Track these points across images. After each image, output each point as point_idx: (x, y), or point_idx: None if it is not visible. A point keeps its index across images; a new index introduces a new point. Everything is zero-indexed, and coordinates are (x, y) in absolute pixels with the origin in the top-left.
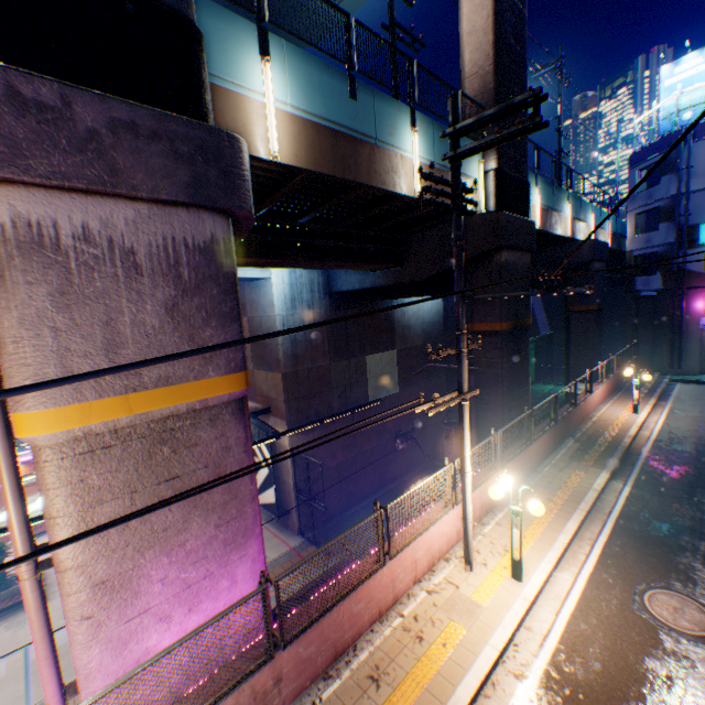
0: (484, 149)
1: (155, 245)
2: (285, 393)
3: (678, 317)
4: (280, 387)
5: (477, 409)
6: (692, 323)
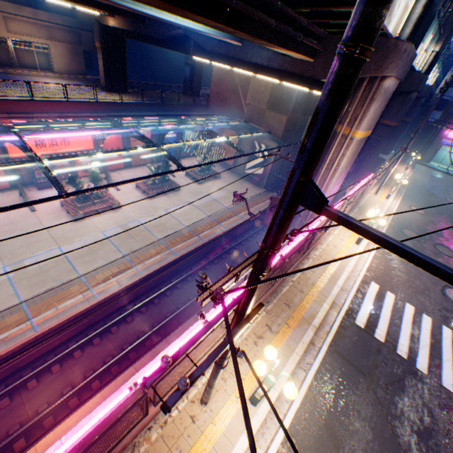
0: None
1: (390, 92)
2: (284, 128)
3: (434, 136)
4: (282, 124)
5: (363, 155)
6: (438, 140)
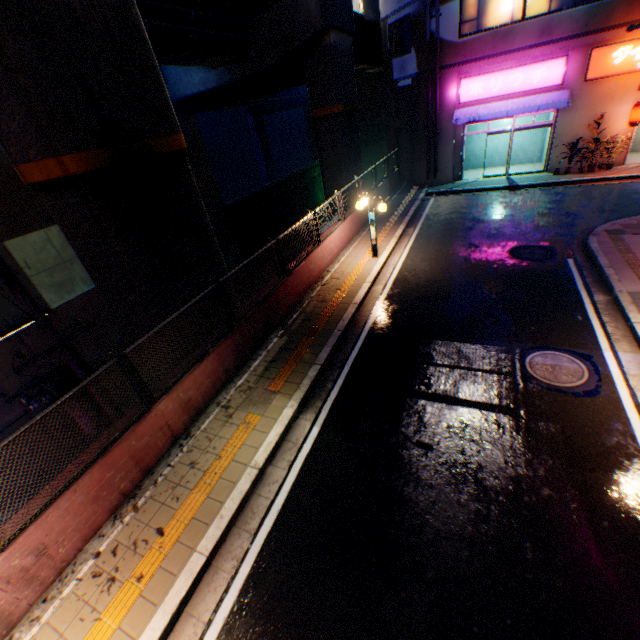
0: None
1: None
2: None
3: (434, 113)
4: None
5: (124, 325)
6: (447, 118)
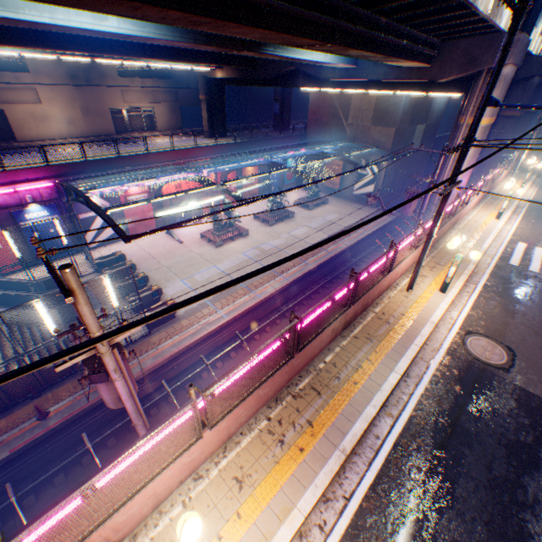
0: None
1: (508, 79)
2: (392, 140)
3: None
4: (390, 136)
5: (486, 153)
6: None
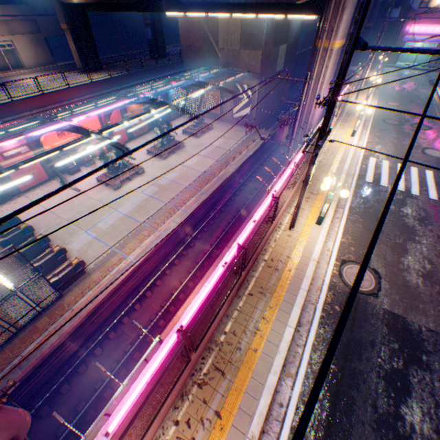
0: None
1: None
2: (261, 63)
3: (397, 35)
4: (259, 59)
5: (337, 70)
6: (400, 38)
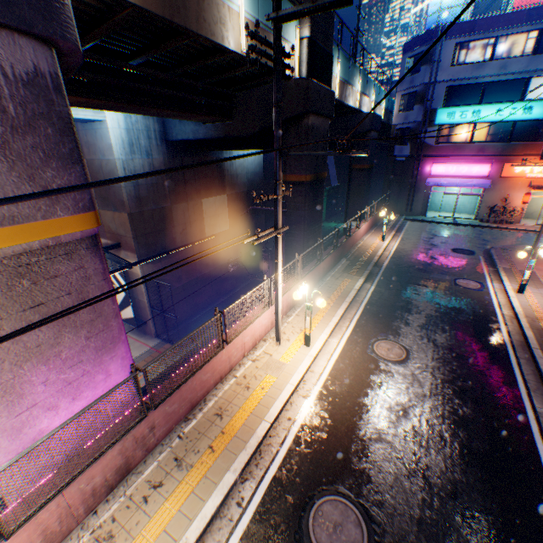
0: (301, 16)
1: None
2: (133, 231)
3: (415, 177)
4: (128, 225)
5: (287, 240)
6: (422, 181)
